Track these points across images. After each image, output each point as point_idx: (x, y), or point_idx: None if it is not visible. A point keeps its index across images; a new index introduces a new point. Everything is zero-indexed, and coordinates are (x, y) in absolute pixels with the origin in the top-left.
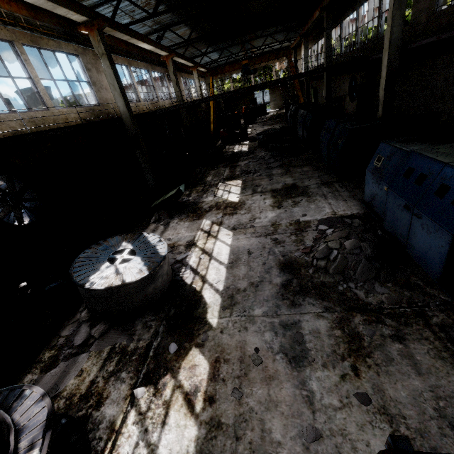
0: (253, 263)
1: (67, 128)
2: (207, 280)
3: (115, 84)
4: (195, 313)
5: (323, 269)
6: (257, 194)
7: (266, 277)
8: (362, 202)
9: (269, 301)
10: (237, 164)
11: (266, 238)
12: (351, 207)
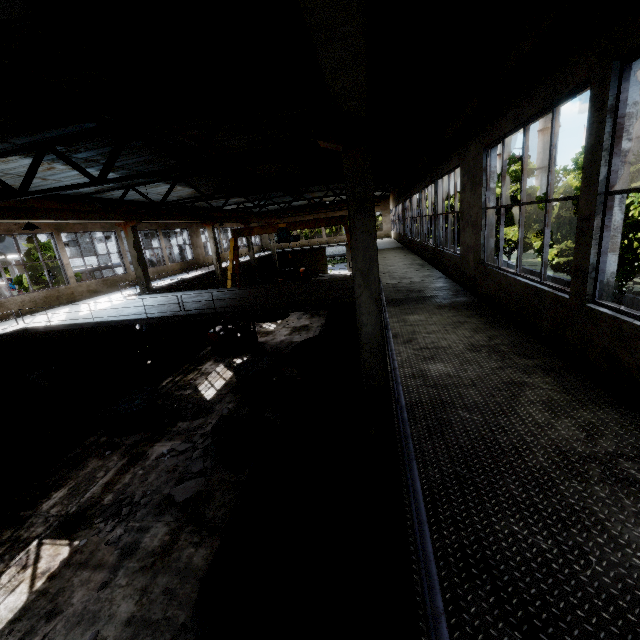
0: None
1: None
2: None
3: None
4: None
5: None
6: None
7: None
8: None
9: None
10: (146, 452)
11: None
12: None
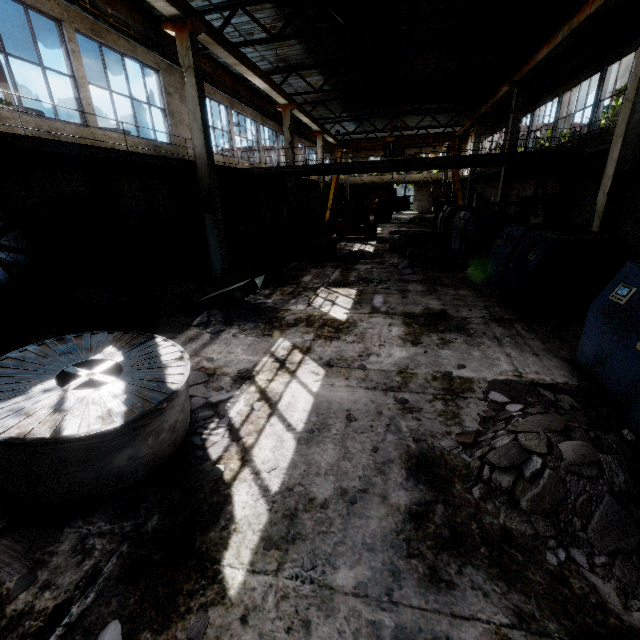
0: (353, 443)
1: (99, 149)
2: (252, 460)
3: (198, 113)
4: (200, 541)
5: (504, 495)
6: (380, 314)
7: (376, 482)
8: (571, 364)
9: (375, 553)
10: (353, 267)
11: (385, 395)
12: (551, 369)
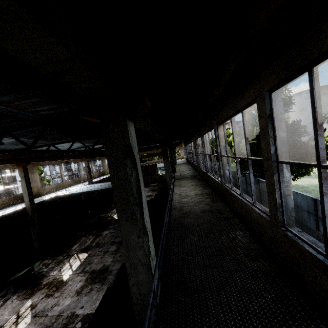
0: None
1: None
2: None
3: (26, 191)
4: None
5: None
6: (82, 273)
7: None
8: None
9: None
10: (101, 234)
11: None
12: None
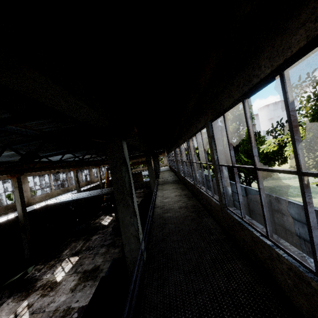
0: None
1: None
2: None
3: (19, 200)
4: None
5: None
6: (75, 274)
7: None
8: None
9: None
10: (91, 238)
11: None
12: None
